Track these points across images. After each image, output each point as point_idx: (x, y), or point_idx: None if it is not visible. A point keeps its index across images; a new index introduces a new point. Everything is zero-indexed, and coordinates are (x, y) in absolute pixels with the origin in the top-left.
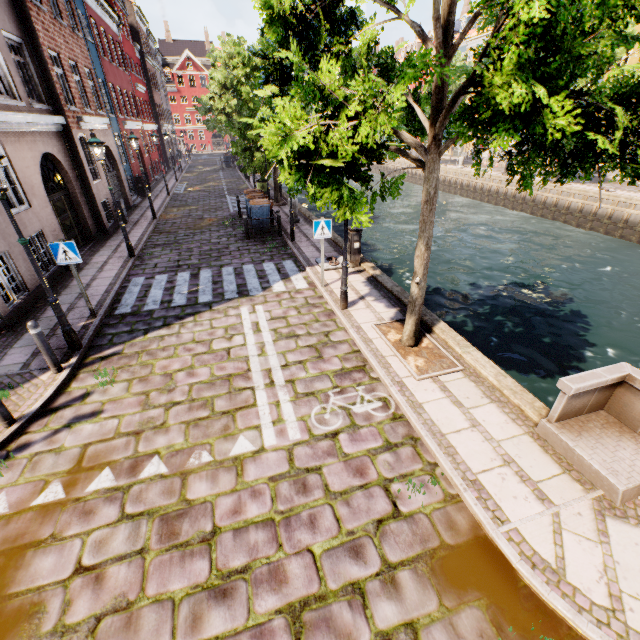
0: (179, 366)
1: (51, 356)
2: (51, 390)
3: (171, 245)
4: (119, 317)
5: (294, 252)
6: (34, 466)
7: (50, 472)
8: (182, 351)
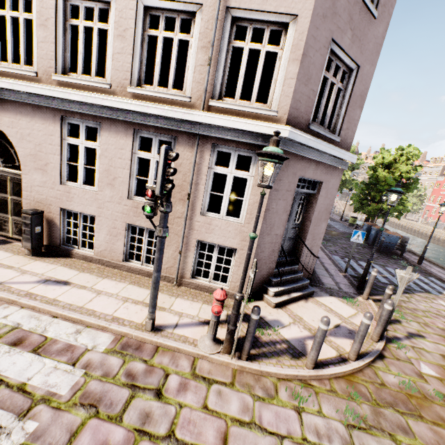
0: (442, 326)
1: (370, 289)
2: (376, 309)
3: (329, 241)
4: (354, 277)
5: (430, 273)
6: (421, 354)
7: (437, 362)
8: (431, 316)
